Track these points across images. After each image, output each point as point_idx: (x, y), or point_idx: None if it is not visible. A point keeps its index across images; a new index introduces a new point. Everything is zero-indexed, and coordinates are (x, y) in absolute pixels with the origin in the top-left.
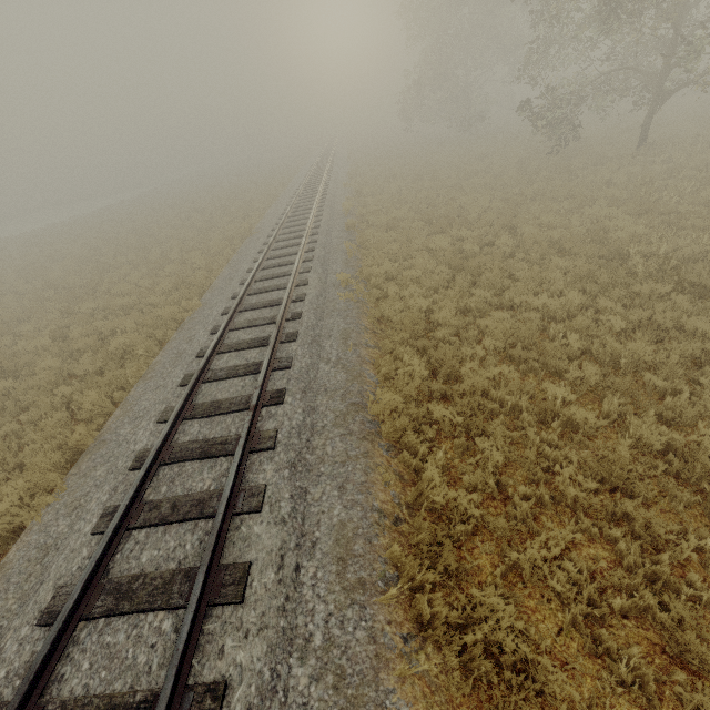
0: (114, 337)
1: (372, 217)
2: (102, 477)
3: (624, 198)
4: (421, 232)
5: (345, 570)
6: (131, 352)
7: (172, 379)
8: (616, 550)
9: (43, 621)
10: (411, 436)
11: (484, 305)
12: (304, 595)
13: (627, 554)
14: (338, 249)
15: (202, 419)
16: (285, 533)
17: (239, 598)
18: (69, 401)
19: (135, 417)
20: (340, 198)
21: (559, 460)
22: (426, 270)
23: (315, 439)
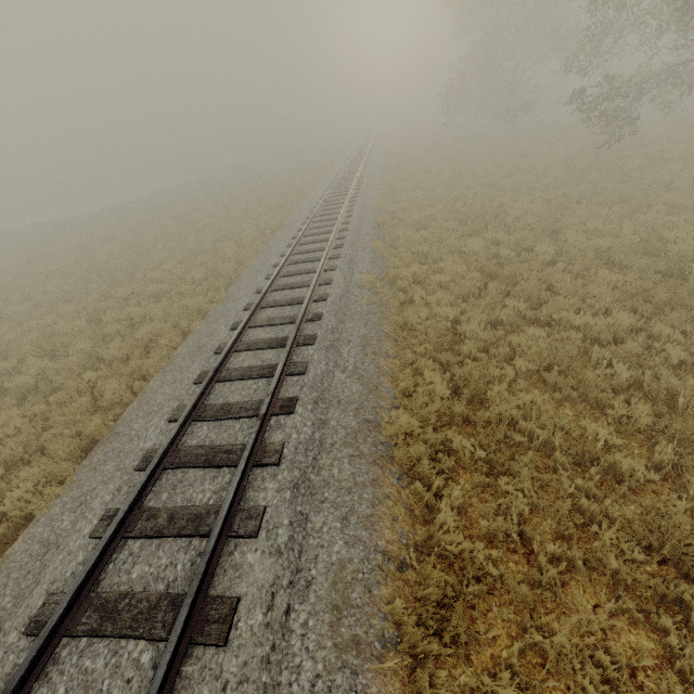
0: (144, 324)
1: (403, 215)
2: (110, 473)
3: (686, 204)
4: (453, 233)
5: (339, 622)
6: (156, 341)
7: (189, 375)
8: (664, 644)
9: (30, 631)
10: (425, 465)
11: (517, 319)
12: (292, 645)
13: (680, 653)
14: (366, 246)
15: (211, 422)
16: (279, 566)
17: (221, 640)
18: (94, 385)
19: (150, 411)
20: (373, 193)
21: (597, 516)
22: (456, 274)
23: (322, 458)
